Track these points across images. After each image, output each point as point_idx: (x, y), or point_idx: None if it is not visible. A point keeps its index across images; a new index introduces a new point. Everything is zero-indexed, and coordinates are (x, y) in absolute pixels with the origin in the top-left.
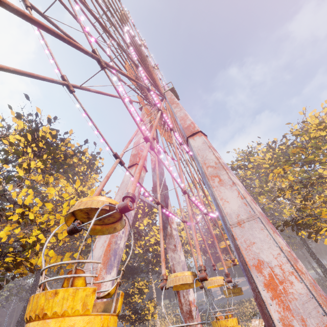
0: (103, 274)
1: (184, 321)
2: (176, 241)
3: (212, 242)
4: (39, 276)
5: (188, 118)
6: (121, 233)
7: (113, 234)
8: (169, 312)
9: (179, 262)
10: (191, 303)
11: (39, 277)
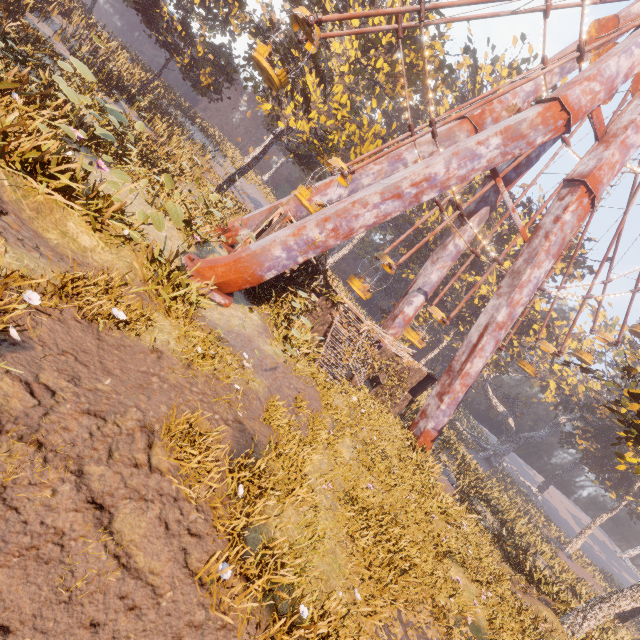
0: (336, 184)
1: (388, 318)
2: (442, 256)
3: (586, 404)
4: None
5: (602, 64)
6: (371, 172)
7: (364, 167)
8: None
9: (426, 275)
10: (402, 313)
11: None
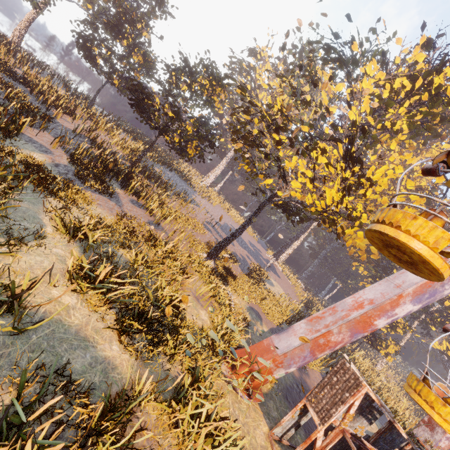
0: (407, 299)
1: None
2: None
3: None
4: (311, 224)
5: None
6: None
7: None
8: (398, 370)
9: None
10: None
11: (311, 225)
